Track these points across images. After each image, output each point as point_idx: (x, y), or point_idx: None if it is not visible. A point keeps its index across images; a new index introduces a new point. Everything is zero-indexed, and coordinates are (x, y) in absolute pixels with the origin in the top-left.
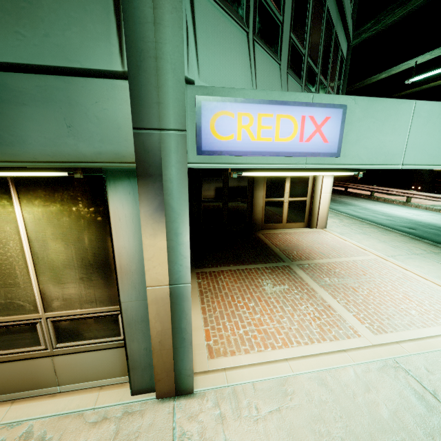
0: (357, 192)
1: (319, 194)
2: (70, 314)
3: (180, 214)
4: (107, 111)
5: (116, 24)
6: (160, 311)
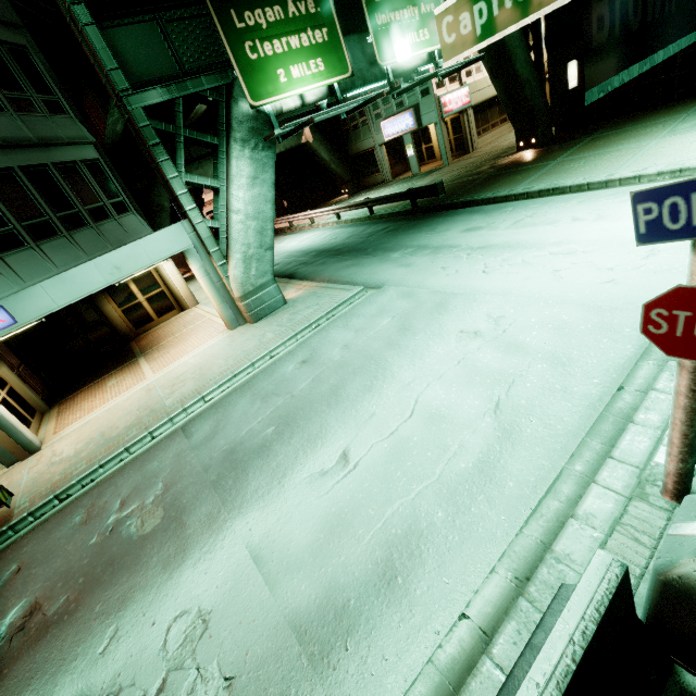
0: (284, 227)
1: (170, 279)
2: None
3: None
4: None
5: None
6: None
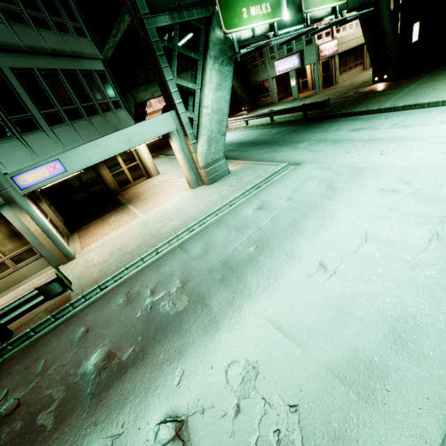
0: None
1: (143, 156)
2: (15, 254)
3: (29, 208)
4: None
5: None
6: (43, 237)
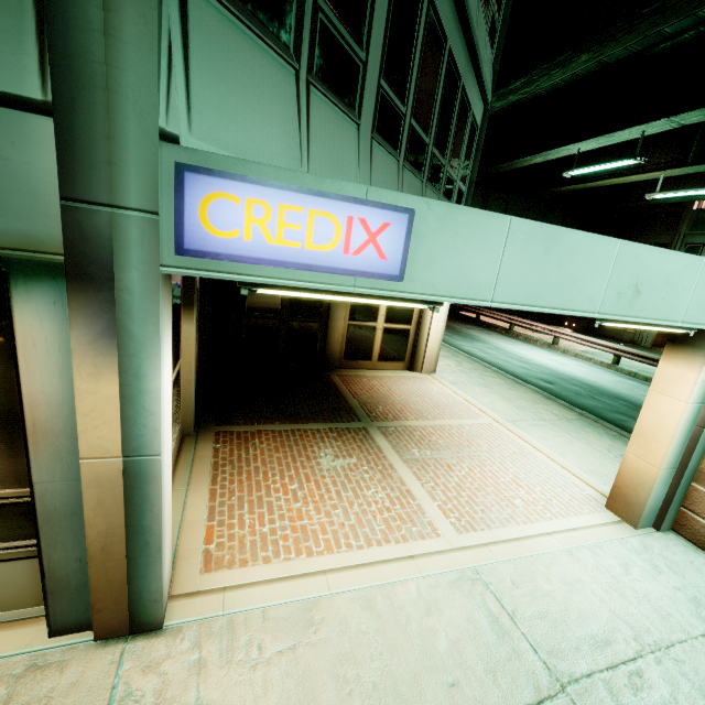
0: (492, 323)
1: (429, 322)
2: None
3: (145, 345)
4: (11, 164)
5: (37, 20)
6: (104, 498)
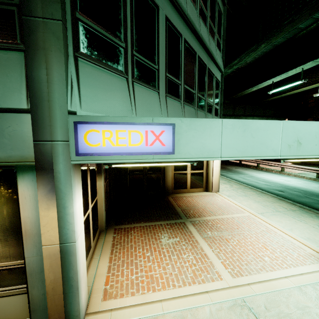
0: (248, 164)
1: (212, 168)
2: None
3: (66, 194)
4: (16, 131)
5: (26, 83)
6: (52, 264)
